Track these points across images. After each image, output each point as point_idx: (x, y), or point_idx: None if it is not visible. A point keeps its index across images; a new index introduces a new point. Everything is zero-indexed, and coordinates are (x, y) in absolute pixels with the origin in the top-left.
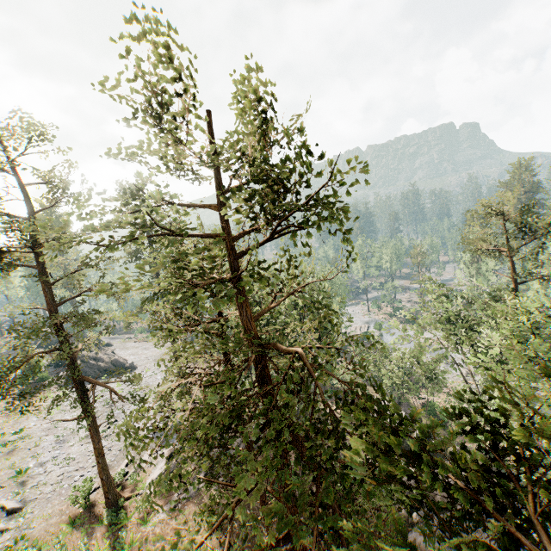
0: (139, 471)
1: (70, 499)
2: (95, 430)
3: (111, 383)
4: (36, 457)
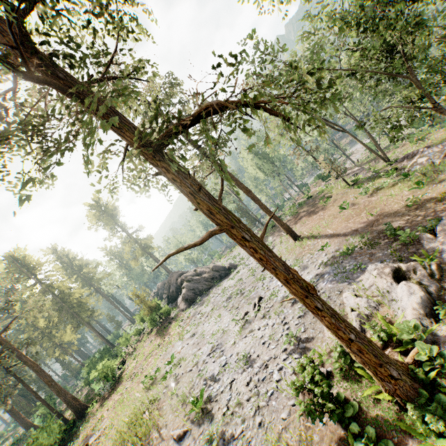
0: (367, 320)
1: (297, 412)
2: (263, 247)
3: (225, 284)
4: (202, 375)
